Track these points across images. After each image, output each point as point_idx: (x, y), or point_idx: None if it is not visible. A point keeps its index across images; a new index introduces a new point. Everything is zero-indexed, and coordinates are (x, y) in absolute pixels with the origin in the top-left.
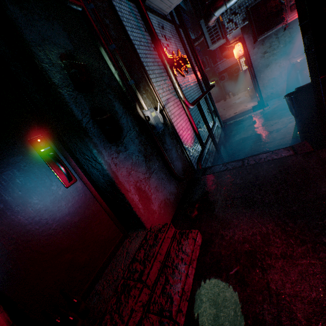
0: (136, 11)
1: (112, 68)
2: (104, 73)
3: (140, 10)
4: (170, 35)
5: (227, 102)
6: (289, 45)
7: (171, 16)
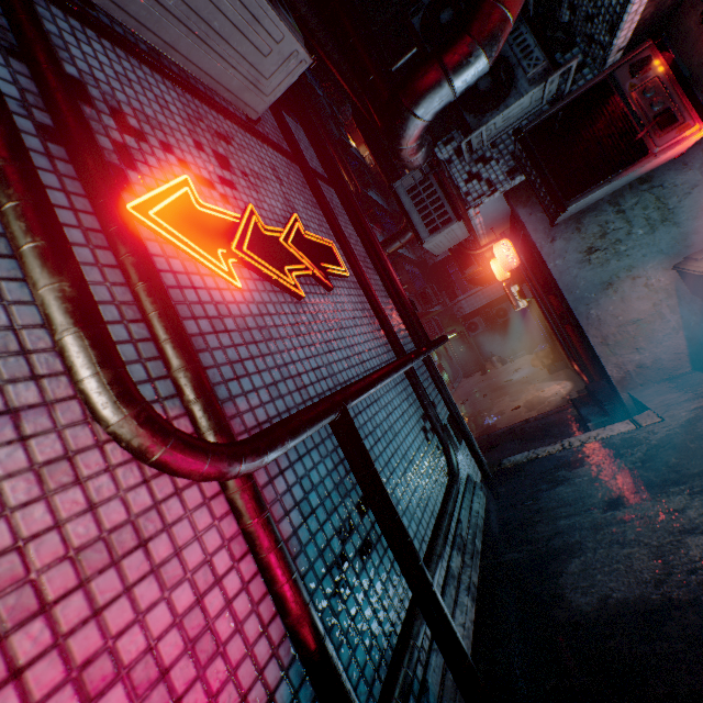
0: None
1: None
2: None
3: None
4: (268, 173)
5: (490, 376)
6: (663, 228)
7: (291, 141)
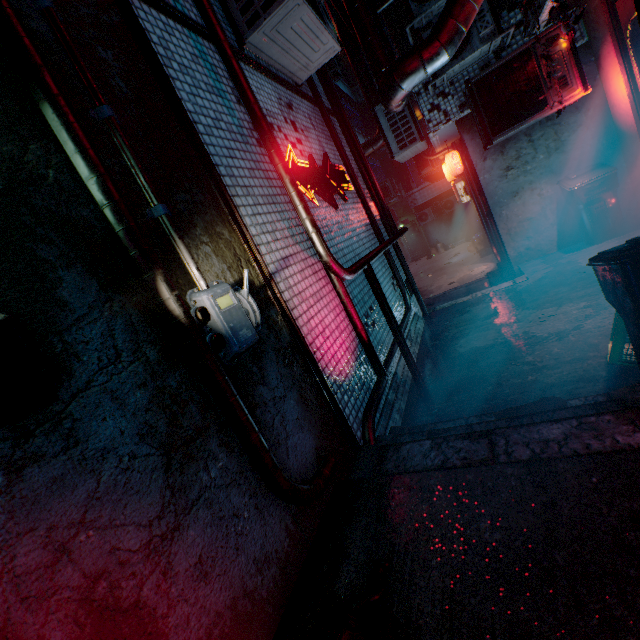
0: (218, 59)
1: (78, 166)
2: (39, 176)
3: (218, 50)
4: (309, 124)
5: (434, 260)
6: (556, 155)
7: (313, 89)
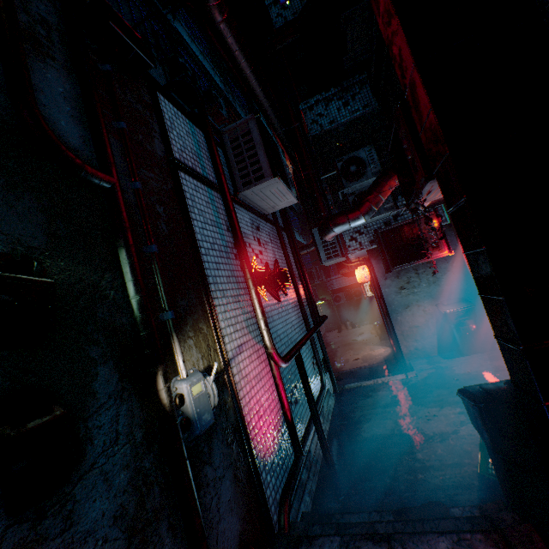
0: (221, 203)
1: (130, 288)
2: (105, 295)
3: (225, 204)
4: (268, 239)
5: (343, 335)
6: (434, 285)
7: (274, 216)
